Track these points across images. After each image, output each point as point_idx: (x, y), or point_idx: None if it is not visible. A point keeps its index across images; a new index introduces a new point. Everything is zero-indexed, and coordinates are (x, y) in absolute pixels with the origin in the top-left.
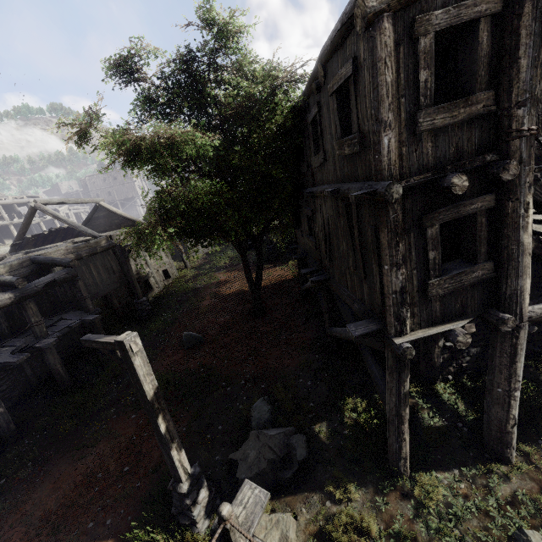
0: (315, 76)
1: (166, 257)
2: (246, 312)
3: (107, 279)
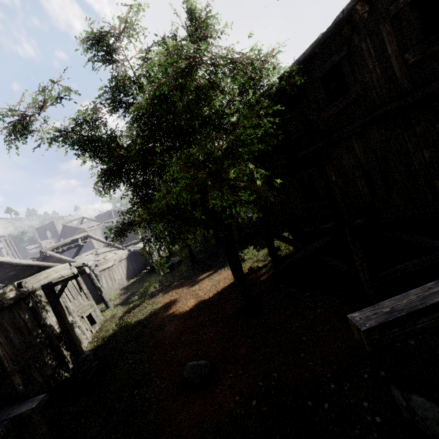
0: (341, 25)
1: (87, 299)
2: (231, 315)
3: (21, 344)
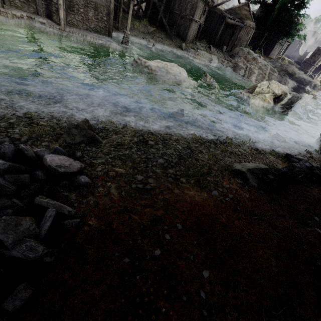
0: None
1: None
2: None
3: None
